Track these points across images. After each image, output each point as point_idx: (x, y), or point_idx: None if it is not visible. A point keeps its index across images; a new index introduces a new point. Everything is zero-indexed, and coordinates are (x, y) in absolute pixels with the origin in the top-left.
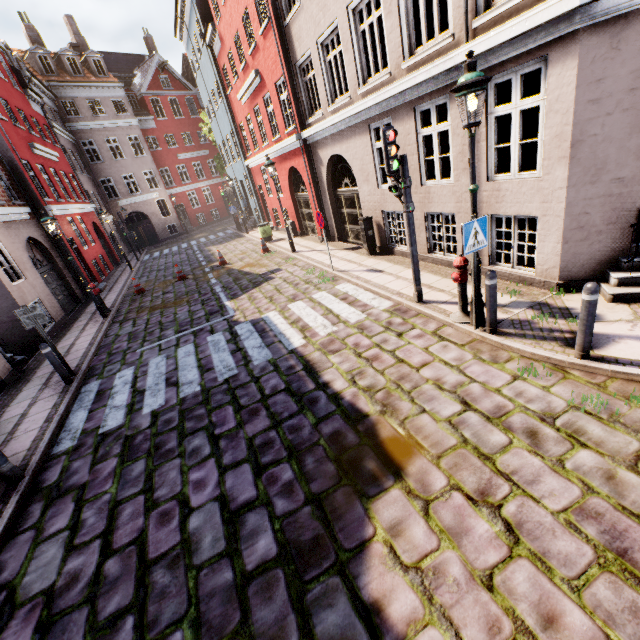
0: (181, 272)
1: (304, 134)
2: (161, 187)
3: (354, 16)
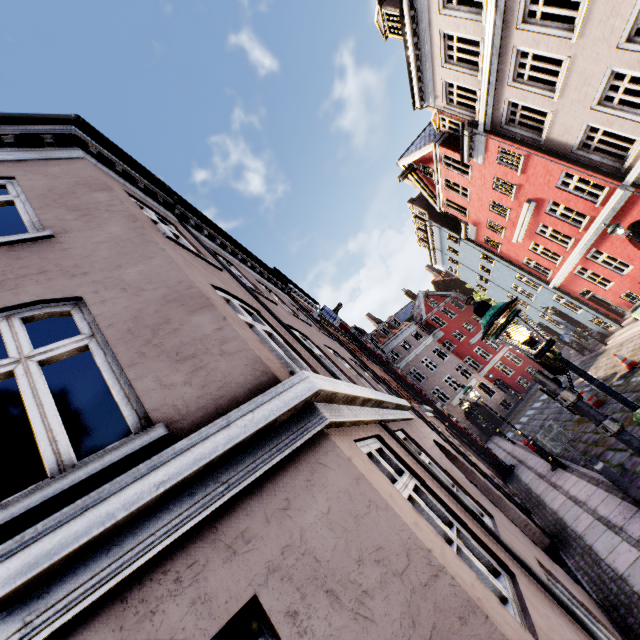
0: (591, 397)
1: (628, 179)
2: (473, 373)
3: (629, 43)
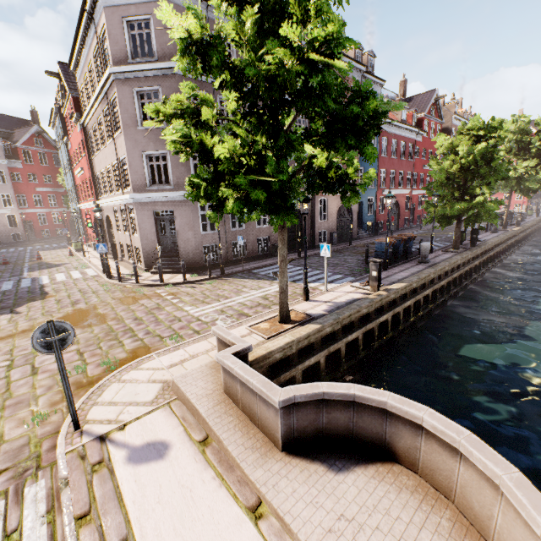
0: (6, 260)
1: (97, 202)
2: (15, 206)
3: (108, 171)
